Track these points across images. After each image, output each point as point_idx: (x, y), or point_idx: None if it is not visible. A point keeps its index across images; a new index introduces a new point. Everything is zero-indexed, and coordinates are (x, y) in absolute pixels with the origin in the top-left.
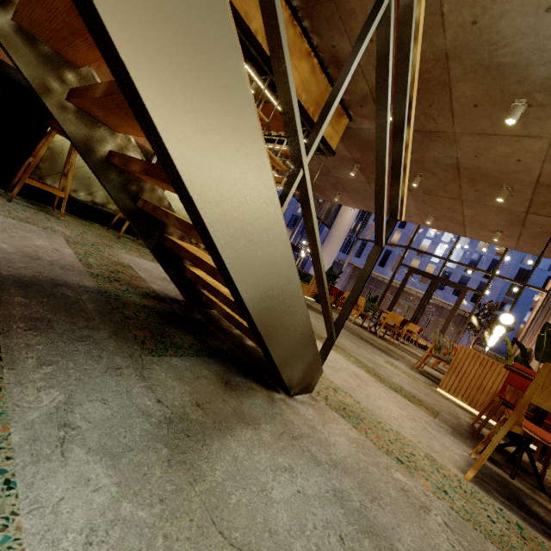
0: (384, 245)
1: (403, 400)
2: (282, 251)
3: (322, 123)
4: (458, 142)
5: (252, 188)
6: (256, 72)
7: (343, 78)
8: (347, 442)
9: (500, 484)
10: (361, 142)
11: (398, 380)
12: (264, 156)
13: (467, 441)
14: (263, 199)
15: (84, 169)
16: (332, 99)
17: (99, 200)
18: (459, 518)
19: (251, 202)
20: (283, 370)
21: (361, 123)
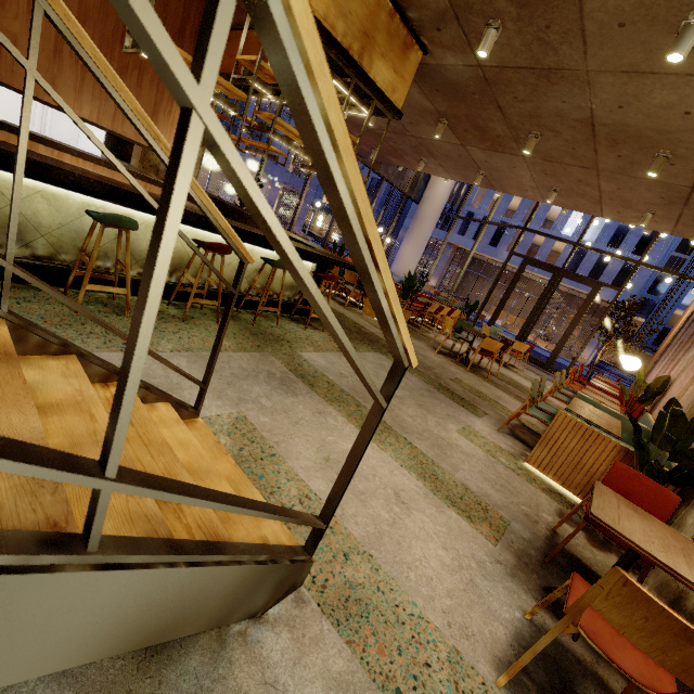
0: (387, 405)
1: (457, 523)
2: (122, 585)
3: (118, 409)
4: (593, 85)
5: None
6: None
7: (139, 320)
8: (322, 692)
9: (551, 665)
10: (445, 86)
11: (466, 470)
12: None
13: (532, 577)
14: (3, 600)
15: (4, 211)
16: (128, 361)
17: (42, 251)
18: None
19: None
20: (226, 620)
21: (442, 57)
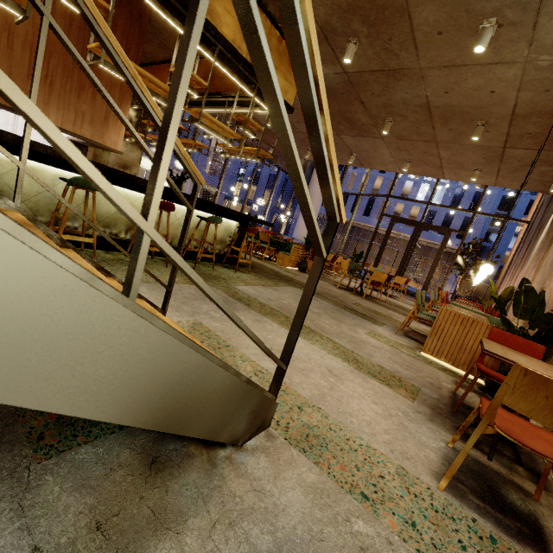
0: (326, 256)
1: (380, 388)
2: (152, 343)
3: (160, 160)
4: (426, 78)
5: (39, 307)
6: (180, 24)
7: (177, 82)
8: (302, 495)
9: (477, 476)
10: None
11: (379, 357)
12: (39, 257)
13: (447, 421)
14: (74, 308)
15: None
16: (168, 119)
17: None
18: None
19: (49, 323)
20: (217, 436)
21: None
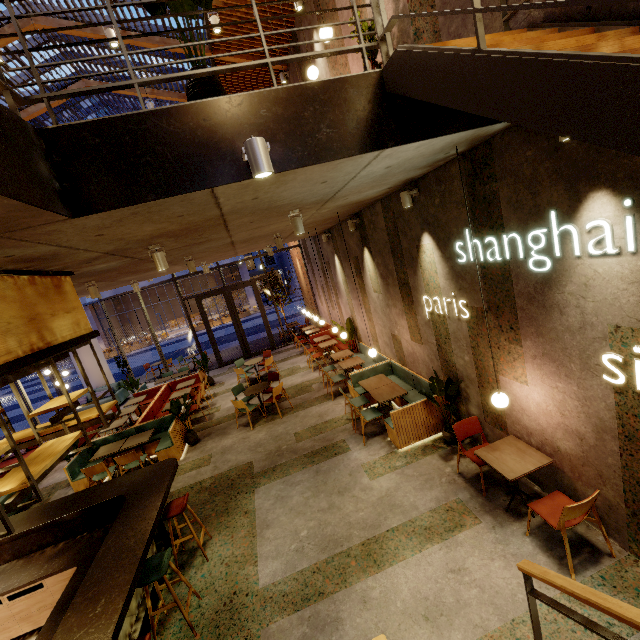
0: (533, 588)
1: (469, 537)
2: None
3: None
4: (233, 236)
5: None
6: None
7: None
8: None
9: (553, 541)
10: (93, 273)
11: (415, 499)
12: None
13: (499, 513)
14: None
15: None
16: None
17: None
18: (635, 639)
19: None
20: None
21: (90, 268)
